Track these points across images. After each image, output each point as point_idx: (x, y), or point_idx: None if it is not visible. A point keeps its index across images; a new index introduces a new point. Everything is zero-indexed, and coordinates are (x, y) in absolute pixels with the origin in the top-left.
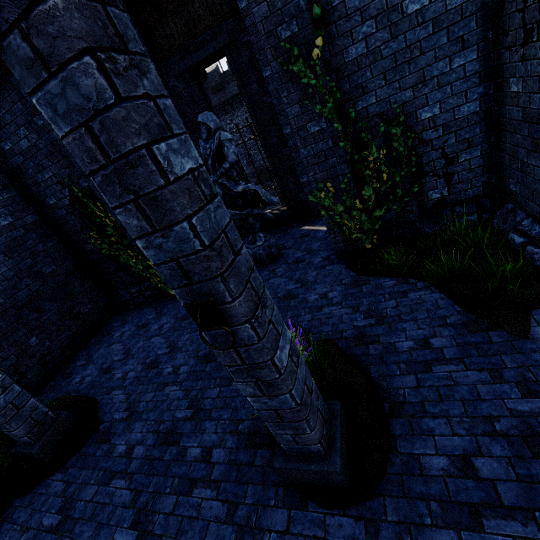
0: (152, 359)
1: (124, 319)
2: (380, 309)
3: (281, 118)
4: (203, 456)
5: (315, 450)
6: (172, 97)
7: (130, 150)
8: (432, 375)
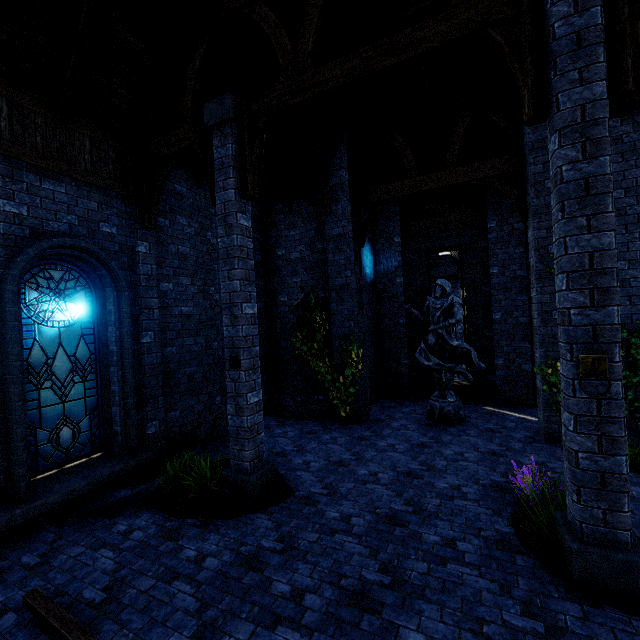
0: (336, 459)
1: (281, 421)
2: None
3: (495, 305)
4: (446, 543)
5: (623, 538)
6: (402, 262)
7: (608, 267)
8: None
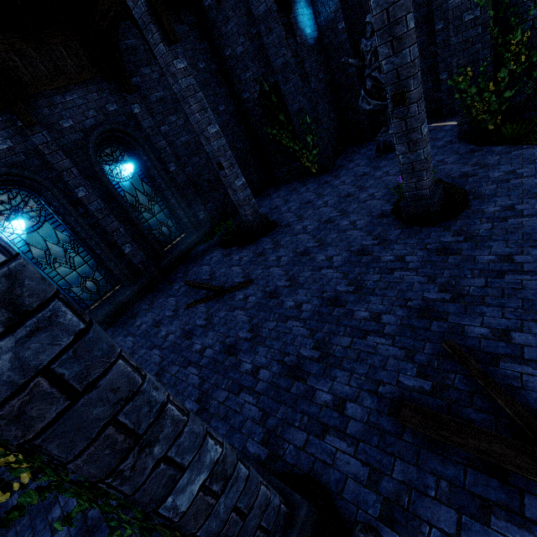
0: (306, 201)
1: (277, 189)
2: (485, 162)
3: (436, 14)
4: (351, 223)
5: (425, 194)
6: (340, 2)
7: (399, 18)
8: (508, 183)
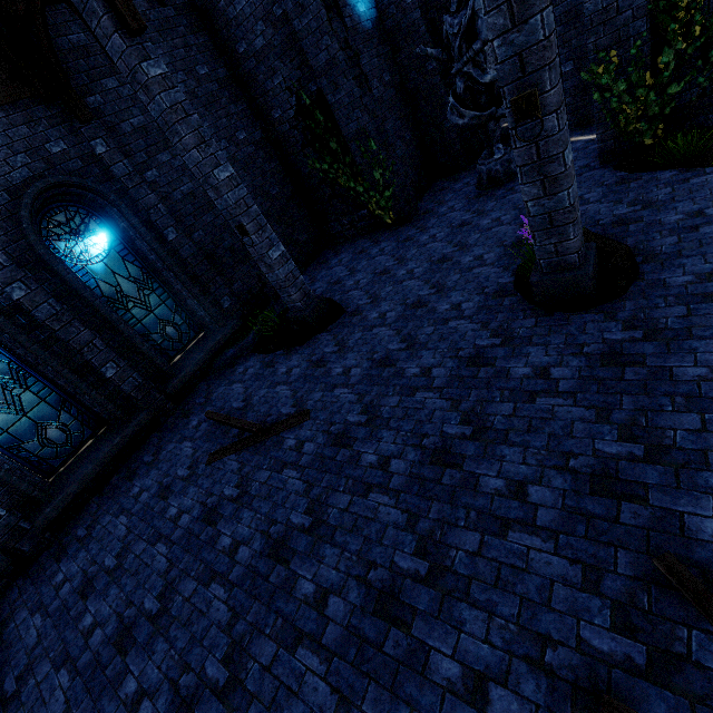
0: (381, 269)
1: (337, 251)
2: (649, 197)
3: None
4: (453, 308)
5: (572, 261)
6: None
7: None
8: (697, 233)
